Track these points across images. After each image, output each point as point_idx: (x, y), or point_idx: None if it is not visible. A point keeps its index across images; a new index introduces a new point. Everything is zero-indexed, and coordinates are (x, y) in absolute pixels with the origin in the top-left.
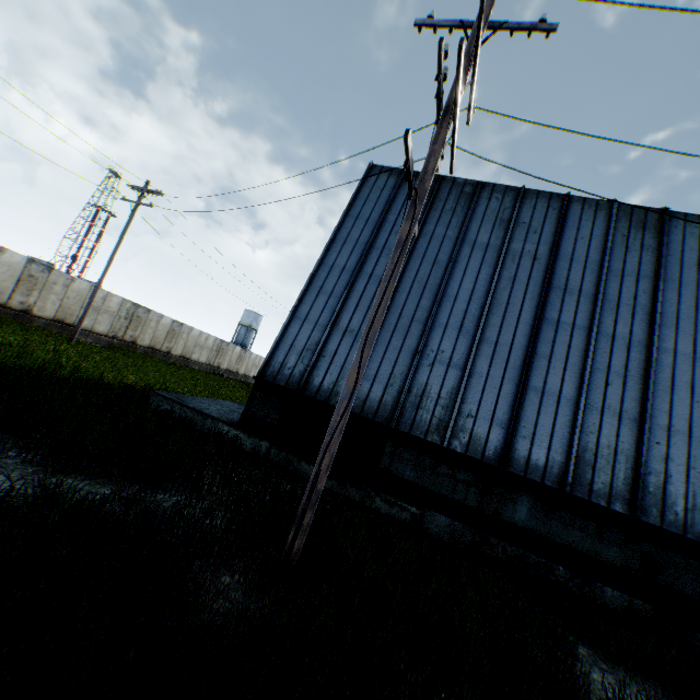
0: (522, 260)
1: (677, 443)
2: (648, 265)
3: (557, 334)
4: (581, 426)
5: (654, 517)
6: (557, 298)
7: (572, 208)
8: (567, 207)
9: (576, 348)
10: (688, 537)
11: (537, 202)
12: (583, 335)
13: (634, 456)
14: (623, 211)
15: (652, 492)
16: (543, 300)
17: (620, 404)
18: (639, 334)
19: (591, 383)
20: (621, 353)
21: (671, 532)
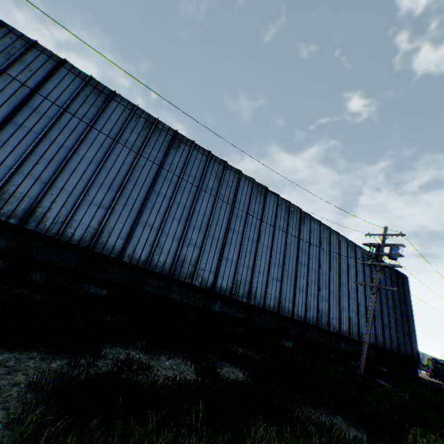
0: (13, 83)
1: (64, 195)
2: (92, 114)
3: (18, 131)
4: (10, 181)
5: (34, 226)
6: (28, 112)
7: (64, 69)
8: (61, 66)
9: (28, 142)
10: (48, 235)
11: (42, 55)
12: (36, 136)
13: (37, 199)
14: (93, 83)
15: (38, 215)
16: (15, 110)
17: (41, 174)
18: (70, 144)
19: (28, 161)
20: (55, 151)
21: (35, 231)
